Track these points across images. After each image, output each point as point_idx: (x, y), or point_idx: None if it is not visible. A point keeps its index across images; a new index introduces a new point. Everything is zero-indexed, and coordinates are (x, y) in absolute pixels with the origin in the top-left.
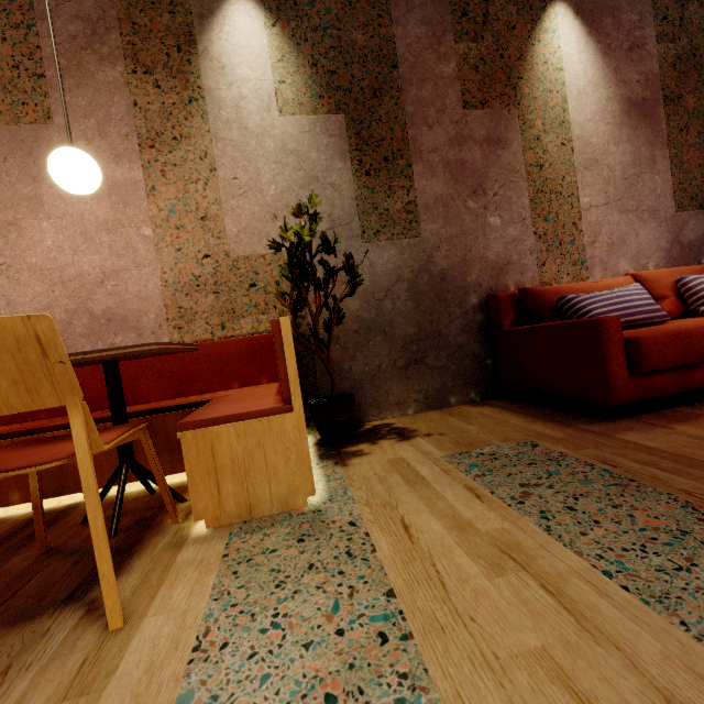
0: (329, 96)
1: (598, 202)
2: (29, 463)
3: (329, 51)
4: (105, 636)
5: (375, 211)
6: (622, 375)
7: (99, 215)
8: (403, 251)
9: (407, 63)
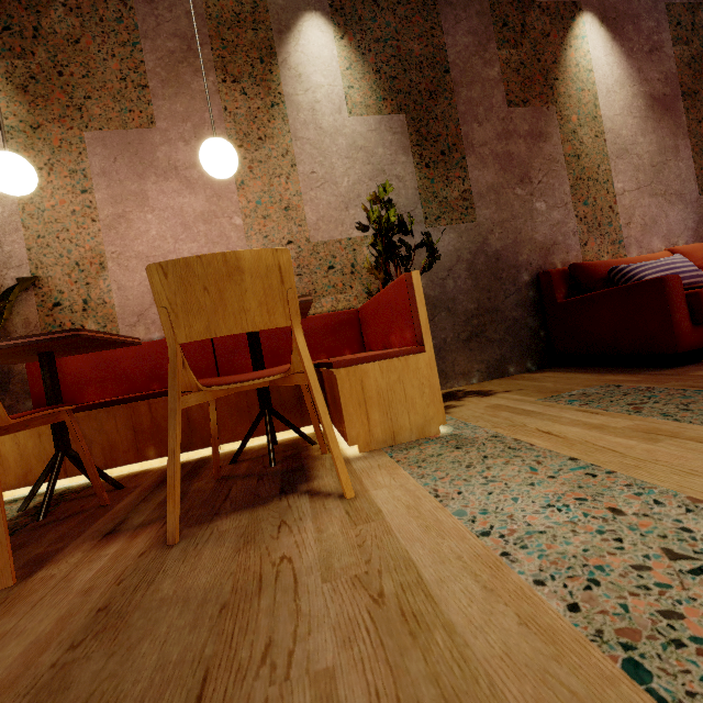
0: (391, 98)
1: (631, 188)
2: (257, 376)
3: (390, 59)
4: (346, 501)
5: (435, 199)
6: (686, 325)
7: (196, 207)
8: (461, 234)
9: (457, 68)
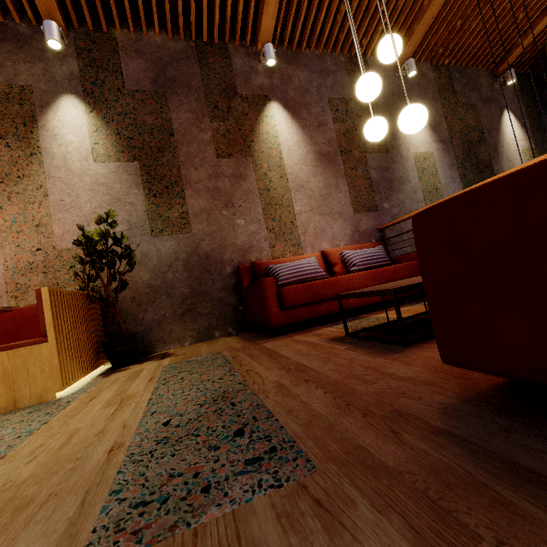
0: (128, 151)
1: (306, 209)
2: None
3: (128, 126)
4: None
5: (160, 218)
6: (275, 310)
7: None
8: (179, 241)
9: (180, 133)
